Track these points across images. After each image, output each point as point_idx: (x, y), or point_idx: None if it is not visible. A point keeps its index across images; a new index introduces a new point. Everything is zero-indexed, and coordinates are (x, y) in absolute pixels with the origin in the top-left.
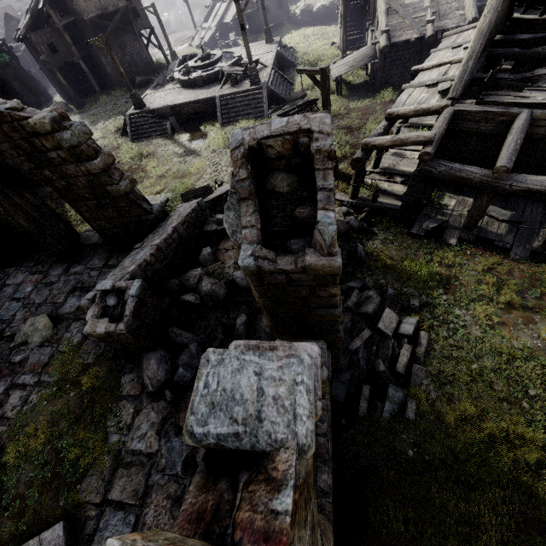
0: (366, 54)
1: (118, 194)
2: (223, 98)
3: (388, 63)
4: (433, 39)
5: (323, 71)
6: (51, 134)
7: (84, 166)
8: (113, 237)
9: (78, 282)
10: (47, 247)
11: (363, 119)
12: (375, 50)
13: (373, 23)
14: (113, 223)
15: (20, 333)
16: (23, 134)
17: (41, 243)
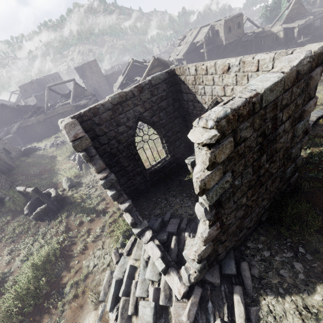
0: None
1: None
2: None
3: None
4: None
5: None
6: None
7: None
8: None
9: None
10: None
11: None
12: None
13: None
14: None
15: None
16: None
17: None
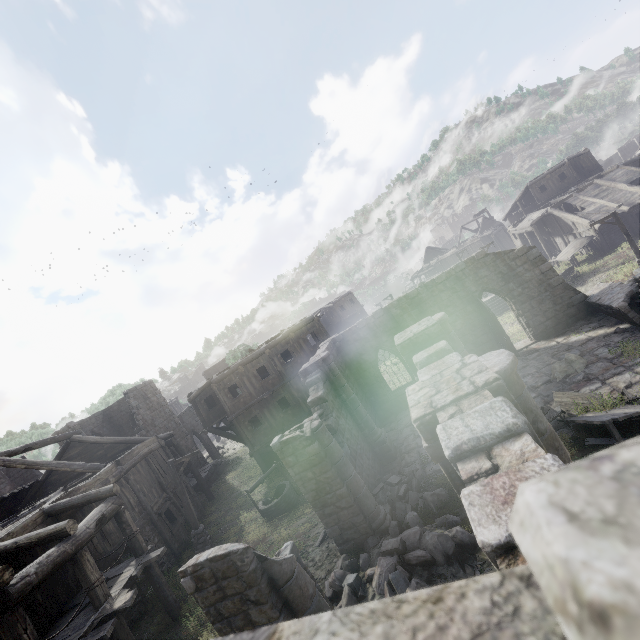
0: (579, 241)
1: (556, 284)
2: (486, 303)
3: (605, 235)
4: (632, 209)
5: (614, 213)
6: (524, 255)
7: (538, 270)
8: (543, 332)
9: (551, 353)
10: (510, 342)
11: (624, 258)
12: (586, 237)
13: (565, 233)
14: (546, 316)
15: (555, 373)
16: (506, 262)
17: (507, 338)
